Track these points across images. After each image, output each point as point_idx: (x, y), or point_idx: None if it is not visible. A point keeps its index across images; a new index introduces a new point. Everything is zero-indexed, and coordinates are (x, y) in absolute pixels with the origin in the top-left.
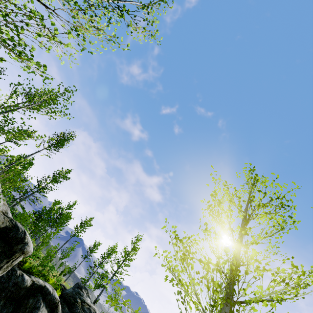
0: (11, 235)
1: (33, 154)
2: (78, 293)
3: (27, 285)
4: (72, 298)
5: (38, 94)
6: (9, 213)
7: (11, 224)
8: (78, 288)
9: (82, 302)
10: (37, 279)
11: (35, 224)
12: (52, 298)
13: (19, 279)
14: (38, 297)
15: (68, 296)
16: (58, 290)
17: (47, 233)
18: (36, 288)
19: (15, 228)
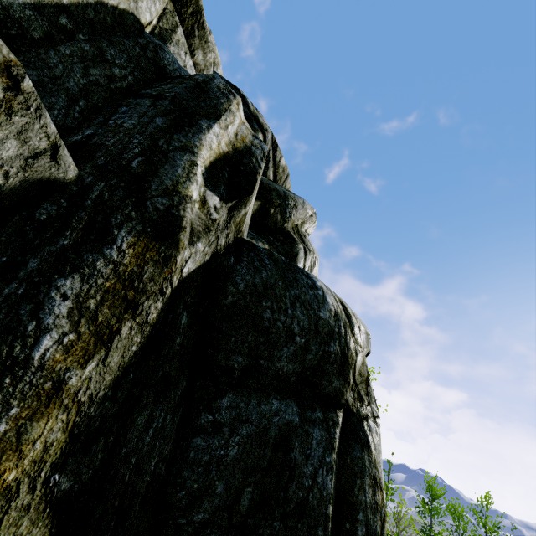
0: None
1: None
2: None
3: None
4: None
5: None
6: None
7: None
8: None
9: None
10: None
11: None
12: None
13: None
14: None
15: None
16: None
17: None
18: None
19: None
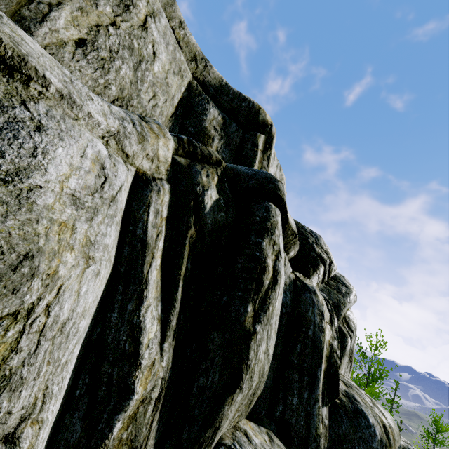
0: None
1: None
2: None
3: None
4: None
5: None
6: None
7: None
8: None
9: None
10: None
11: None
12: None
13: None
14: None
15: None
16: None
17: None
18: None
19: None
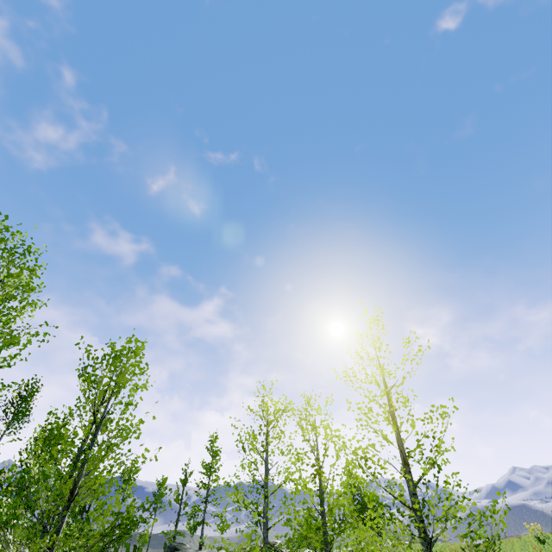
0: None
1: None
2: None
3: None
4: None
5: None
6: None
7: None
8: (173, 551)
9: None
10: None
11: None
12: None
13: None
14: None
15: None
16: None
17: None
18: None
19: None
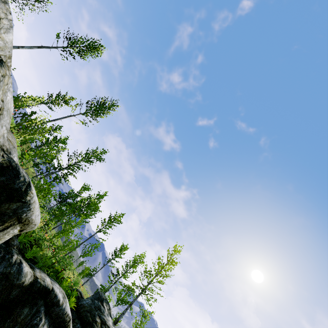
0: (2, 182)
1: (67, 117)
2: (98, 307)
3: (23, 283)
4: (89, 314)
5: (82, 38)
6: (13, 155)
7: (7, 163)
8: (99, 300)
9: (103, 324)
10: (43, 275)
11: (59, 208)
12: (60, 312)
13: (12, 270)
14: (39, 306)
15: (85, 310)
16: (73, 298)
17: (70, 219)
18: (38, 291)
19: (13, 172)
